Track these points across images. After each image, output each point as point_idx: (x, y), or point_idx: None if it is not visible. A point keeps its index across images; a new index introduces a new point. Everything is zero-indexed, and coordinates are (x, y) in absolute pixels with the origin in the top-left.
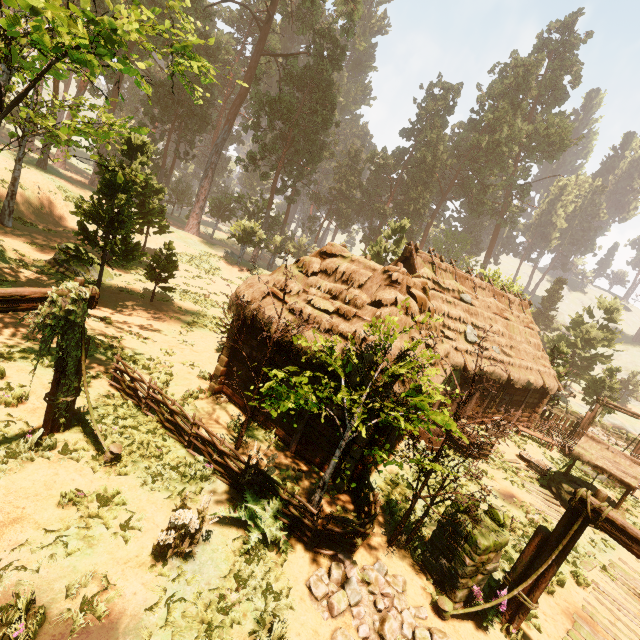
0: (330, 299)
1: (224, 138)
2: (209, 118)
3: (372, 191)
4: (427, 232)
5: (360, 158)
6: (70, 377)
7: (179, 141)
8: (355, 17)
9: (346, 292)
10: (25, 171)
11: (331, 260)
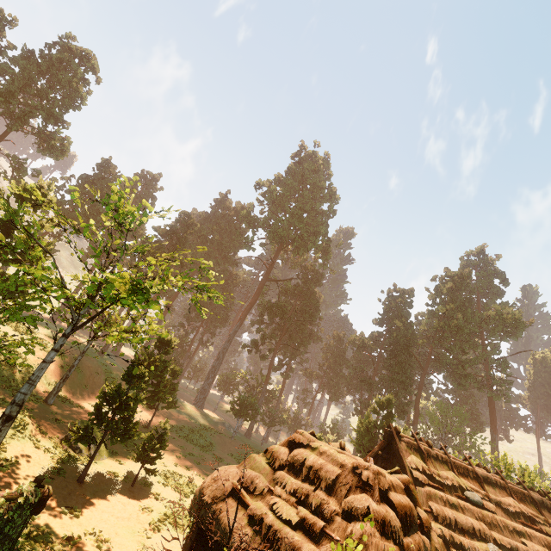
0: (295, 503)
1: (236, 330)
2: (228, 317)
3: (357, 366)
4: (418, 405)
5: (343, 340)
6: None
7: (204, 333)
8: (327, 258)
9: (312, 494)
10: (87, 358)
11: (298, 451)
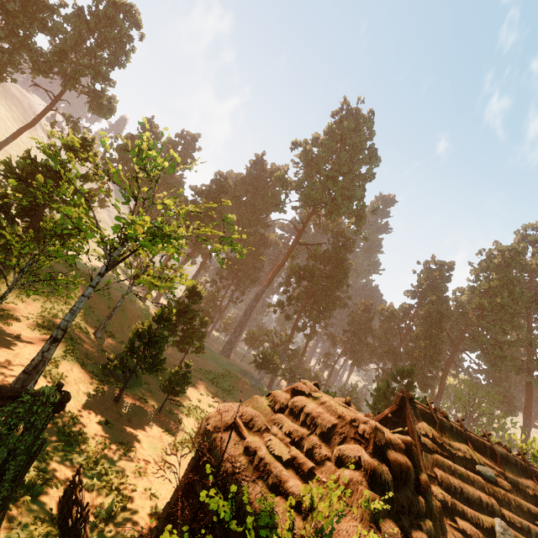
0: (289, 443)
1: (263, 290)
2: (257, 278)
3: (382, 336)
4: (444, 380)
5: (370, 309)
6: (5, 483)
7: (235, 290)
8: (360, 224)
9: (306, 438)
10: (130, 303)
11: (299, 398)
